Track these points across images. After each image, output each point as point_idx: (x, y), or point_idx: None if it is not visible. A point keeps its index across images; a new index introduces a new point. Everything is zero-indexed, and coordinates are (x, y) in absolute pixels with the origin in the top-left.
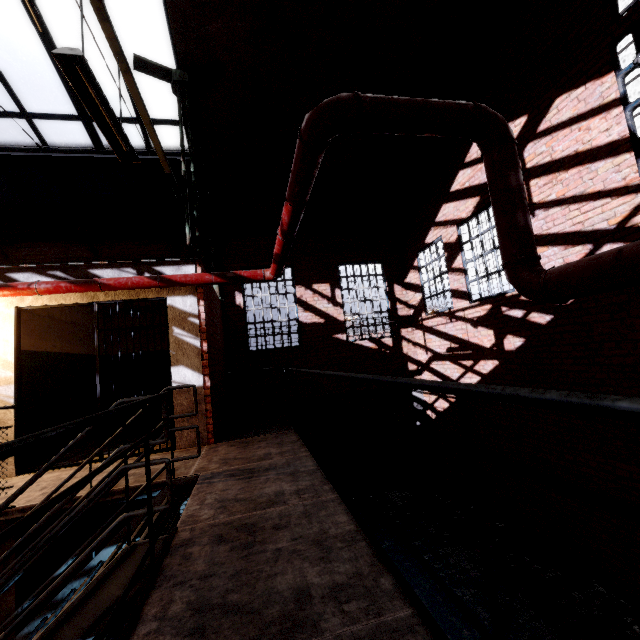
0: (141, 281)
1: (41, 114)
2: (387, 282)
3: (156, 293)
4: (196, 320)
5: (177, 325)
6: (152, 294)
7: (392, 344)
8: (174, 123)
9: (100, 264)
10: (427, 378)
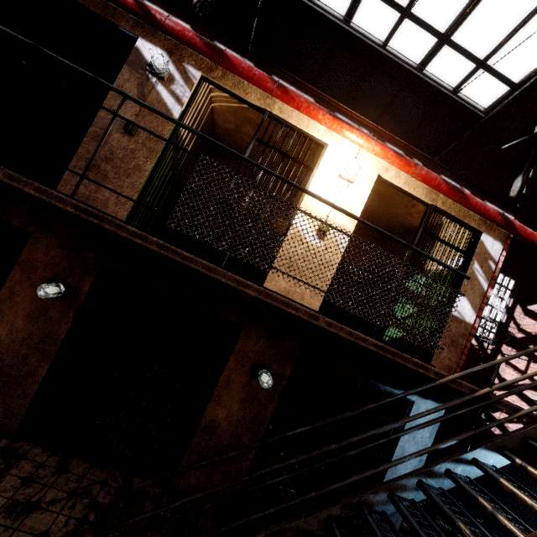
0: (491, 210)
1: (419, 19)
2: (513, 299)
3: (477, 224)
4: (493, 265)
5: (478, 261)
6: (474, 223)
7: (490, 352)
8: (505, 82)
9: (451, 175)
10: (508, 398)
